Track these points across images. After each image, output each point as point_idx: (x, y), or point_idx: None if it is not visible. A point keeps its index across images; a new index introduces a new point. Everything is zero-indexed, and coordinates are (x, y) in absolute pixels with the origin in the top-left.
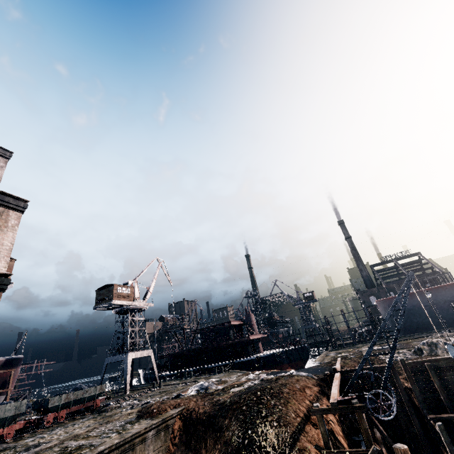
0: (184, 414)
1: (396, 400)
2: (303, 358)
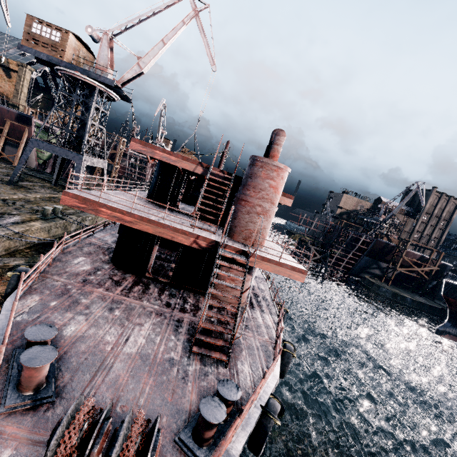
0: None
1: None
2: None
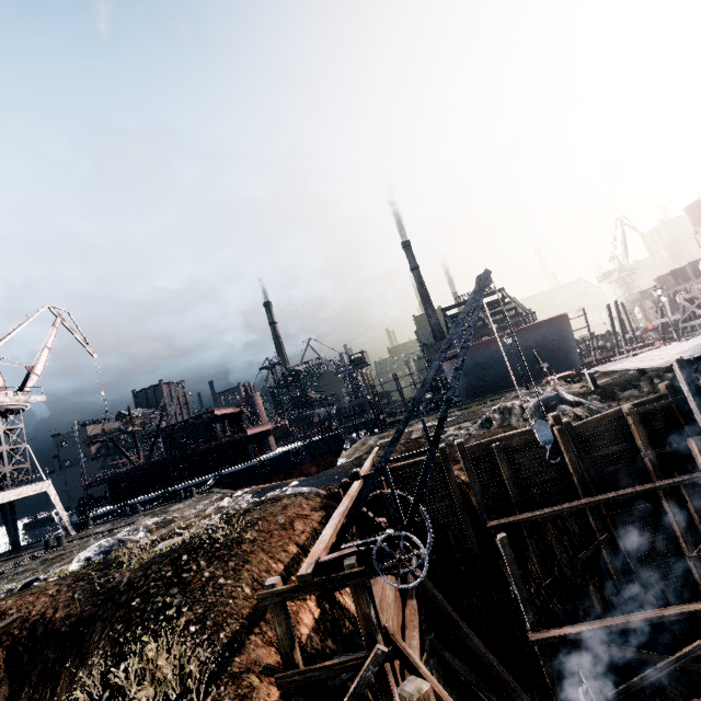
0: (11, 634)
1: (447, 506)
2: (335, 451)
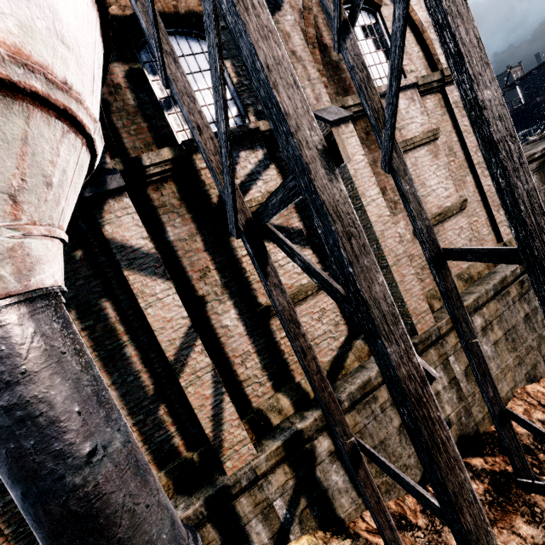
0: None
1: None
2: None
